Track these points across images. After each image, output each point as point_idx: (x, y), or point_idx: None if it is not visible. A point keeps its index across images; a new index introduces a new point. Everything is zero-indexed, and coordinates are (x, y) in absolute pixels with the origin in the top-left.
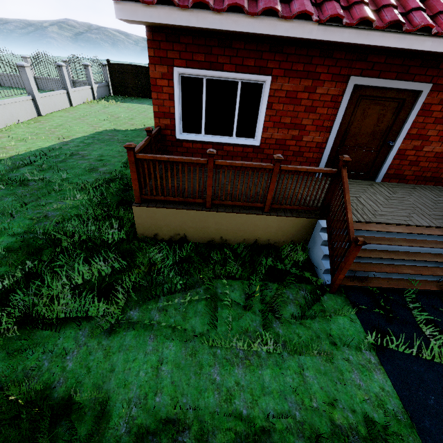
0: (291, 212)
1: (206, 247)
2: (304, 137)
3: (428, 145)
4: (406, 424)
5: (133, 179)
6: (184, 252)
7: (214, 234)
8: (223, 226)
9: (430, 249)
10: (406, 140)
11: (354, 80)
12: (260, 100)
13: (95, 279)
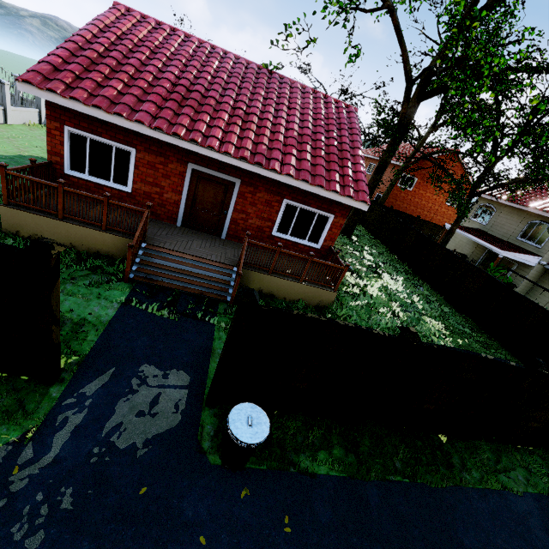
0: (124, 234)
1: None
2: (165, 194)
3: (251, 219)
4: (104, 324)
5: (3, 186)
6: None
7: (65, 239)
8: (72, 235)
9: (207, 272)
10: (236, 213)
11: (191, 165)
12: (130, 162)
13: None
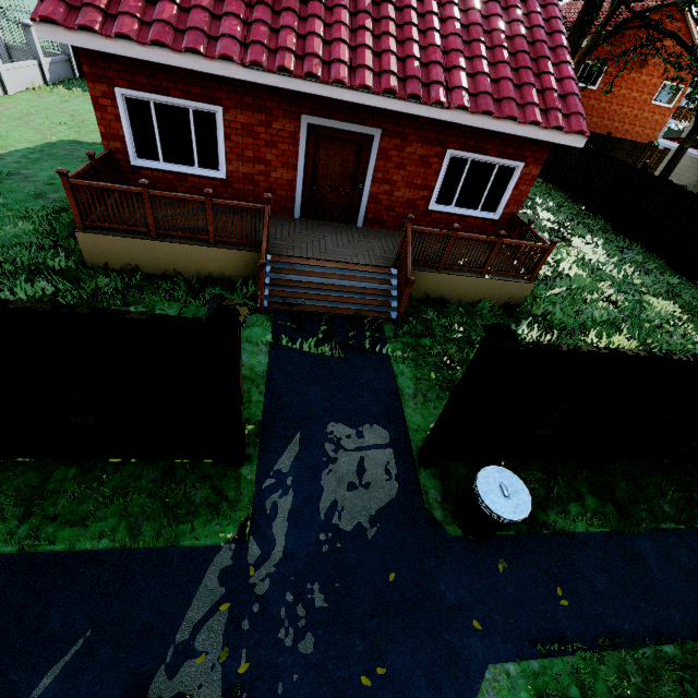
0: (239, 246)
1: (159, 278)
2: (273, 173)
3: (398, 190)
4: (262, 376)
5: (71, 204)
6: (134, 281)
7: (166, 265)
8: (174, 257)
9: (358, 283)
10: (375, 184)
11: (306, 119)
12: (217, 130)
13: (39, 296)
